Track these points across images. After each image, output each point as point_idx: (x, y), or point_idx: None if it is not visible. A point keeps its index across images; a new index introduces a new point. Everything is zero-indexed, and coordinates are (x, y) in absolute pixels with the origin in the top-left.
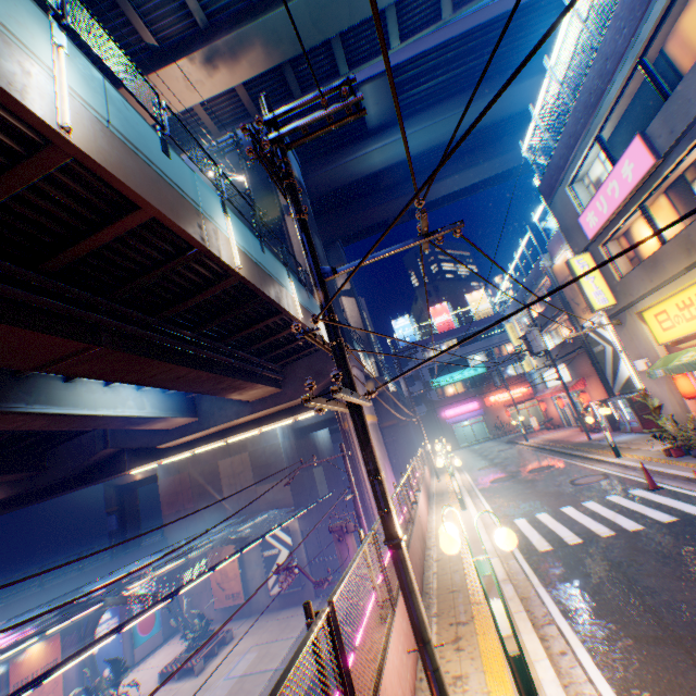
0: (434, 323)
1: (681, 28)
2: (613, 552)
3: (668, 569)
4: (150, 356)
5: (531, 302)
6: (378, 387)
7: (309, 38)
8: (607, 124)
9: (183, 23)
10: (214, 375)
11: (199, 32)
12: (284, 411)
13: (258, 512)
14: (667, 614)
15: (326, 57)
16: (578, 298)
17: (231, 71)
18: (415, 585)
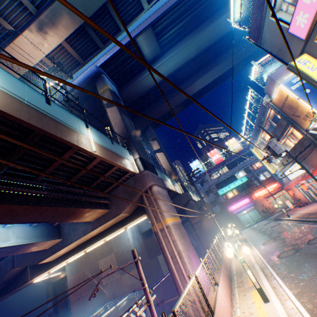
0: (212, 160)
1: None
2: None
3: None
4: None
5: None
6: None
7: (92, 5)
8: None
9: (25, 15)
10: (27, 206)
11: (34, 17)
12: (116, 224)
13: (121, 295)
14: None
15: (111, 21)
16: (297, 111)
17: (55, 33)
18: None
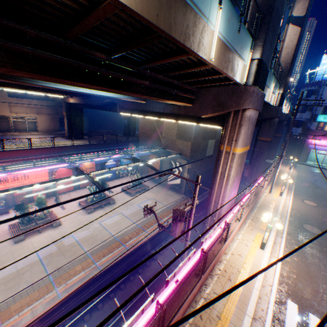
0: None
1: None
2: None
3: None
4: (59, 77)
5: None
6: None
7: None
8: None
9: None
10: (131, 93)
11: None
12: (191, 118)
13: (171, 152)
14: None
15: None
16: None
17: None
18: None
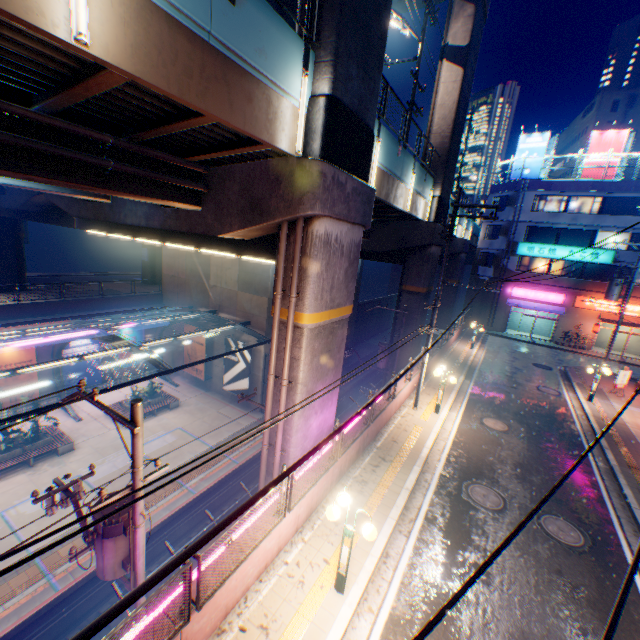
0: (583, 161)
1: None
2: None
3: None
4: None
5: None
6: None
7: None
8: None
9: None
10: None
11: None
12: (218, 240)
13: (226, 319)
14: None
15: None
16: None
17: None
18: None
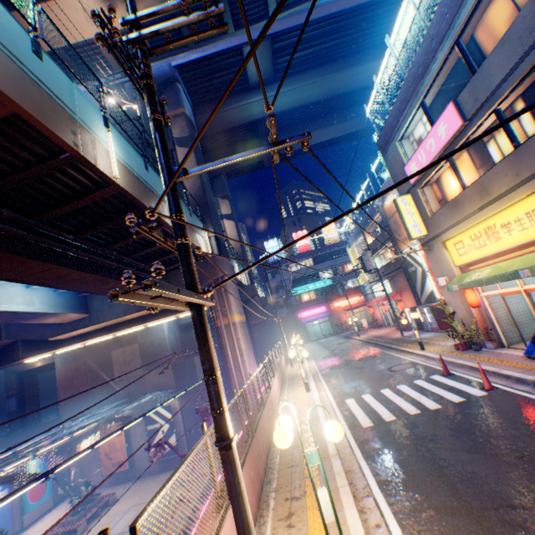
0: (296, 245)
1: (488, 18)
2: (419, 428)
3: (460, 443)
4: (25, 255)
5: (367, 200)
6: (215, 286)
7: None
8: (429, 93)
9: None
10: (98, 277)
11: None
12: (167, 310)
13: (144, 394)
14: (460, 485)
15: None
16: (400, 231)
17: None
18: (244, 486)
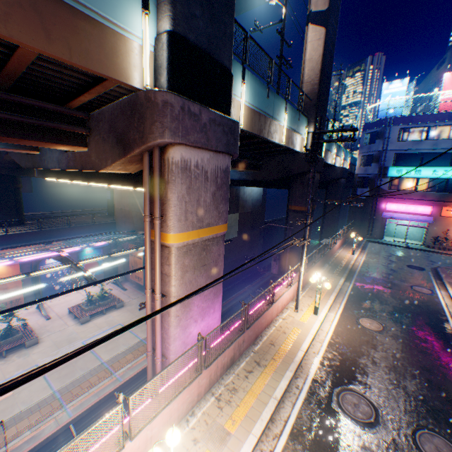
0: (439, 97)
1: None
2: None
3: None
4: None
5: None
6: None
7: None
8: None
9: None
10: None
11: None
12: (115, 176)
13: None
14: None
15: None
16: None
17: None
18: None
